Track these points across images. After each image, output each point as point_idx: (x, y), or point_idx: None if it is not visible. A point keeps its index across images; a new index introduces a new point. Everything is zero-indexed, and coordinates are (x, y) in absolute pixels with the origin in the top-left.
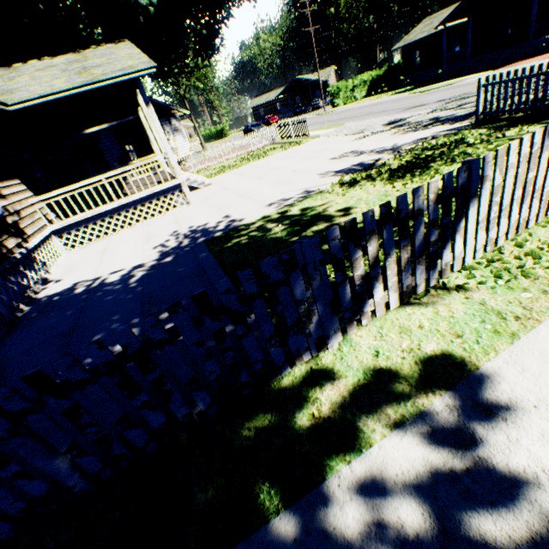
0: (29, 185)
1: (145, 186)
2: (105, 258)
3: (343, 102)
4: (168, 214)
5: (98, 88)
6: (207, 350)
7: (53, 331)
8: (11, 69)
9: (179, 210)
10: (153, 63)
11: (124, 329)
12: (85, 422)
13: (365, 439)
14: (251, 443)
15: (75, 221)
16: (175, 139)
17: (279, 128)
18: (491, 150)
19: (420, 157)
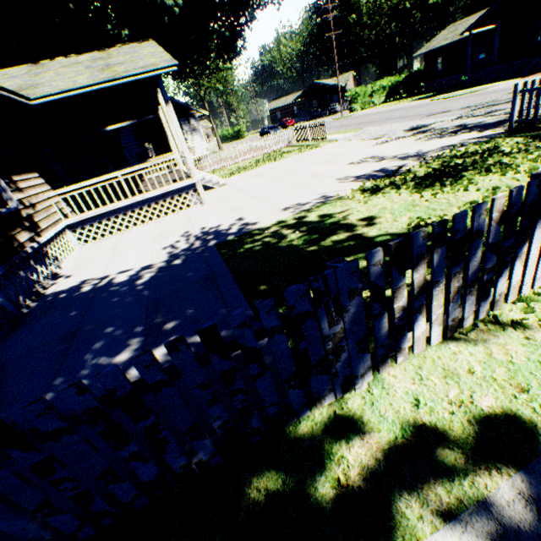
0: (47, 179)
1: (160, 184)
2: (116, 256)
3: (361, 107)
4: (181, 213)
5: (119, 85)
6: (212, 393)
7: (55, 333)
8: (38, 66)
9: (192, 210)
10: (174, 62)
11: (111, 370)
12: (59, 477)
13: (410, 530)
14: (260, 510)
15: (90, 216)
16: (193, 138)
17: (296, 130)
18: (532, 160)
19: (449, 165)
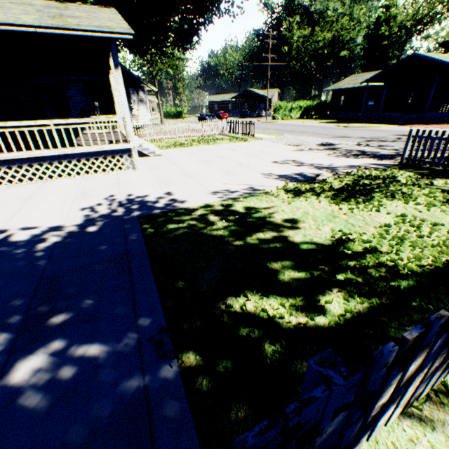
0: None
1: (97, 141)
2: (26, 206)
3: (281, 117)
4: (112, 174)
5: (69, 36)
6: None
7: None
8: None
9: (124, 173)
10: (131, 31)
11: None
12: None
13: None
14: None
15: (9, 158)
16: (139, 108)
17: (229, 123)
18: (426, 195)
19: (358, 183)
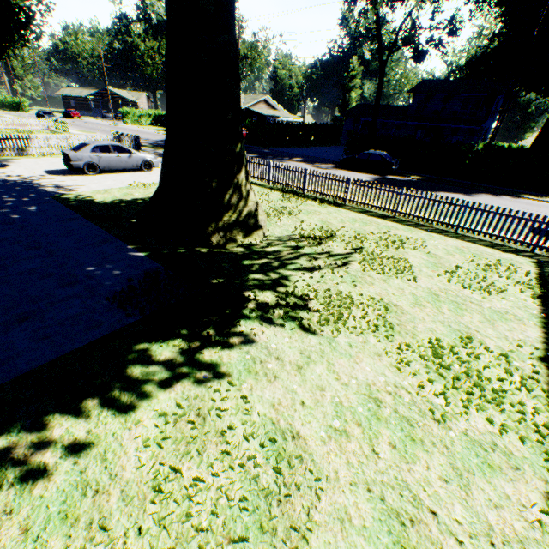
0: None
1: None
2: None
3: (132, 122)
4: None
5: None
6: None
7: None
8: None
9: None
10: None
11: None
12: None
13: None
14: None
15: None
16: None
17: (54, 122)
18: None
19: None
